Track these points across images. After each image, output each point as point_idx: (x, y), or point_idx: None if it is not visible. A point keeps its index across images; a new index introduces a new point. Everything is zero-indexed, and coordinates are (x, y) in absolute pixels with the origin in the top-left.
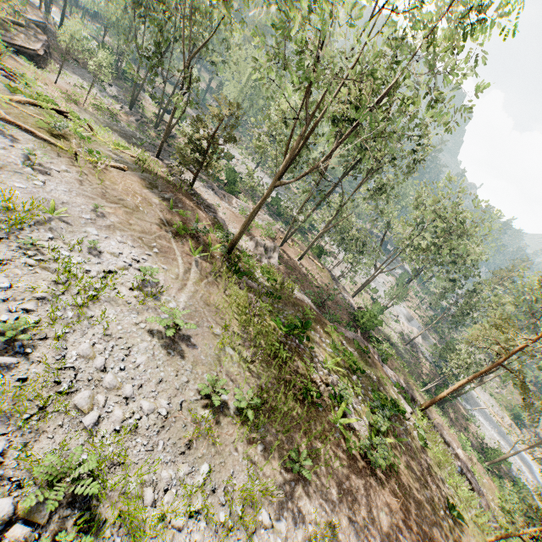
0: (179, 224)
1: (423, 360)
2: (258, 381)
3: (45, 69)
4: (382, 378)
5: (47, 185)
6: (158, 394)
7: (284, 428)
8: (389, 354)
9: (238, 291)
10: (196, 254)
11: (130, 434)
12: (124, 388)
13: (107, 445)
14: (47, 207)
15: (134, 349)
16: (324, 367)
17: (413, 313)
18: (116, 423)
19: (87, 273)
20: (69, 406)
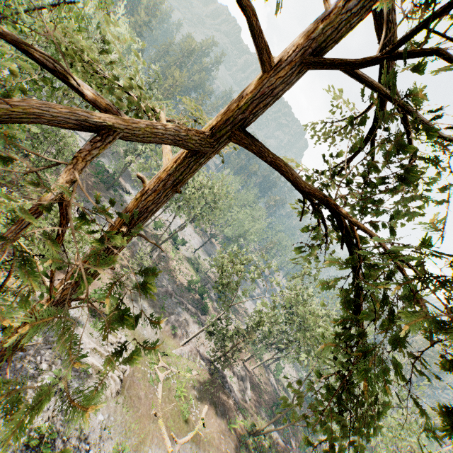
0: (236, 439)
1: None
2: None
3: None
4: None
5: None
6: None
7: None
8: None
9: None
10: None
11: None
12: None
13: None
14: None
15: None
16: None
17: None
18: None
19: None
20: None
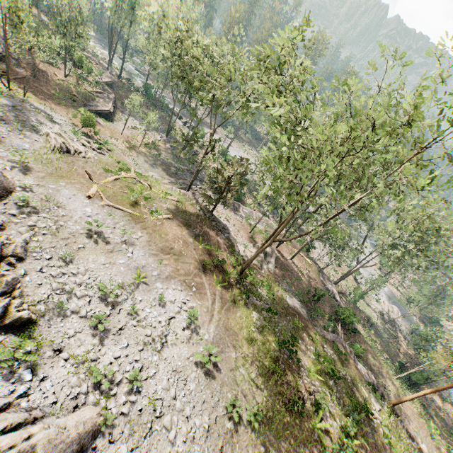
0: (206, 258)
1: (402, 339)
2: (261, 395)
3: (115, 123)
4: (355, 380)
5: (133, 254)
6: (203, 412)
7: (278, 433)
8: (364, 349)
9: (246, 314)
10: (218, 283)
11: (191, 443)
12: (185, 410)
13: (180, 450)
14: (136, 274)
15: (188, 379)
16: (308, 376)
17: (395, 290)
18: (184, 435)
19: (160, 323)
20: (161, 425)
